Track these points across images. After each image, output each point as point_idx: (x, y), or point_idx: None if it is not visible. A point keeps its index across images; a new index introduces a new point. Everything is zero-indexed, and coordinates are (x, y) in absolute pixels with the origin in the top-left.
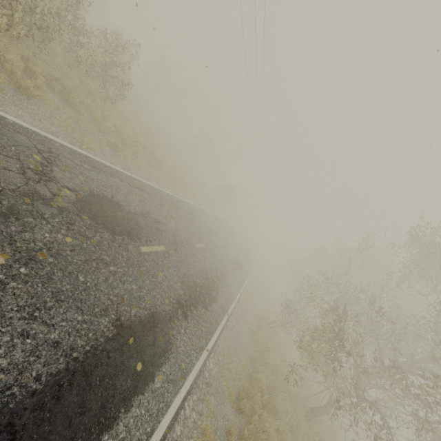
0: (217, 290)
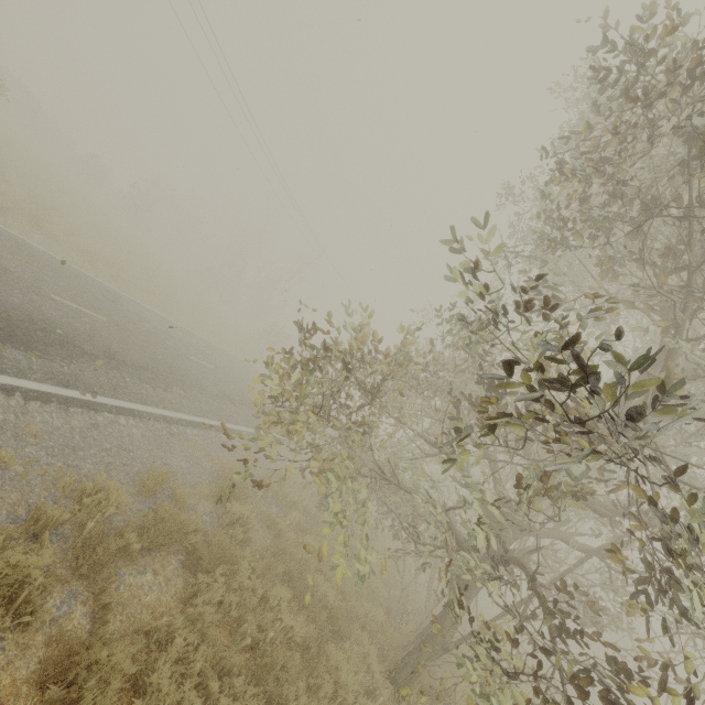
0: (77, 357)
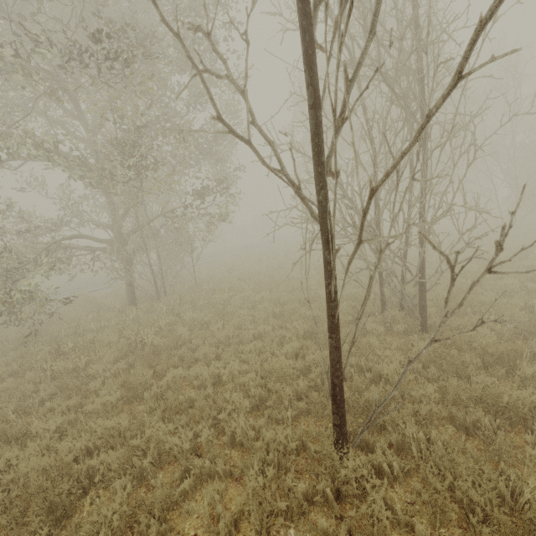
0: None
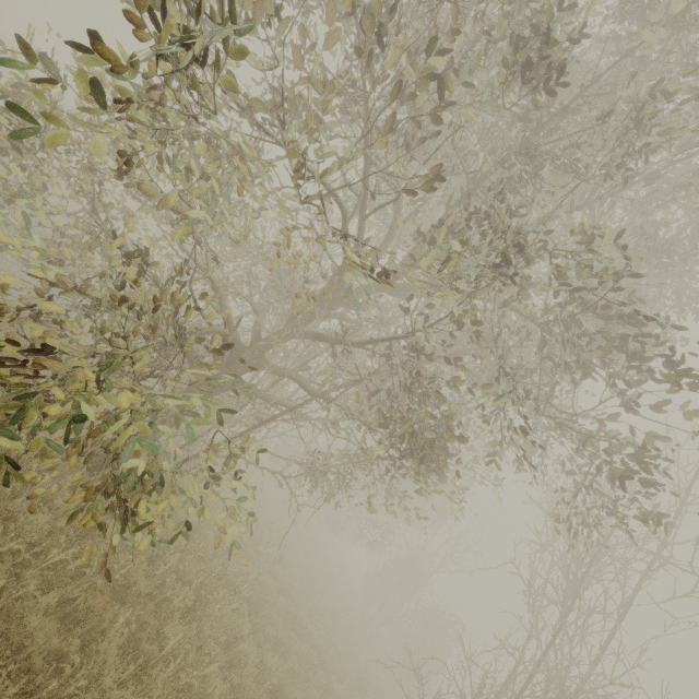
0: None
